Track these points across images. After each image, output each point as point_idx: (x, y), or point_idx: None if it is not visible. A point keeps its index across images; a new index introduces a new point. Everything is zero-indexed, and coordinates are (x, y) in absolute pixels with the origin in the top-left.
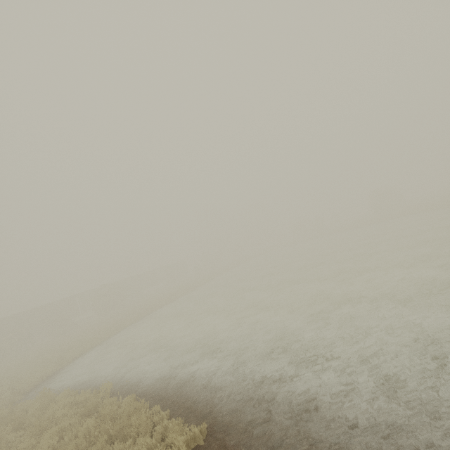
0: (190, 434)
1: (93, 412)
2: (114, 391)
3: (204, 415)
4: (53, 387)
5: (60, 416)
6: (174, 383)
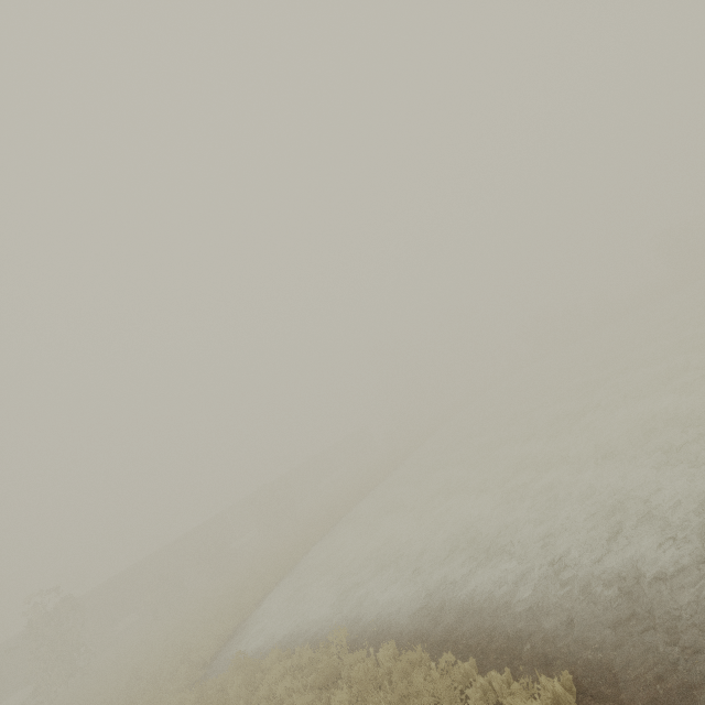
0: (548, 696)
1: (332, 680)
2: (348, 643)
3: (546, 660)
4: (244, 651)
5: (284, 692)
6: (450, 614)
